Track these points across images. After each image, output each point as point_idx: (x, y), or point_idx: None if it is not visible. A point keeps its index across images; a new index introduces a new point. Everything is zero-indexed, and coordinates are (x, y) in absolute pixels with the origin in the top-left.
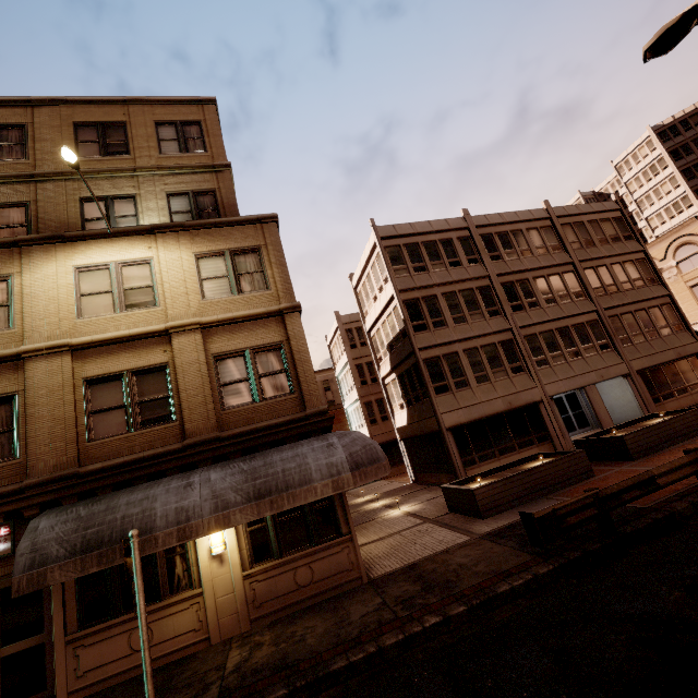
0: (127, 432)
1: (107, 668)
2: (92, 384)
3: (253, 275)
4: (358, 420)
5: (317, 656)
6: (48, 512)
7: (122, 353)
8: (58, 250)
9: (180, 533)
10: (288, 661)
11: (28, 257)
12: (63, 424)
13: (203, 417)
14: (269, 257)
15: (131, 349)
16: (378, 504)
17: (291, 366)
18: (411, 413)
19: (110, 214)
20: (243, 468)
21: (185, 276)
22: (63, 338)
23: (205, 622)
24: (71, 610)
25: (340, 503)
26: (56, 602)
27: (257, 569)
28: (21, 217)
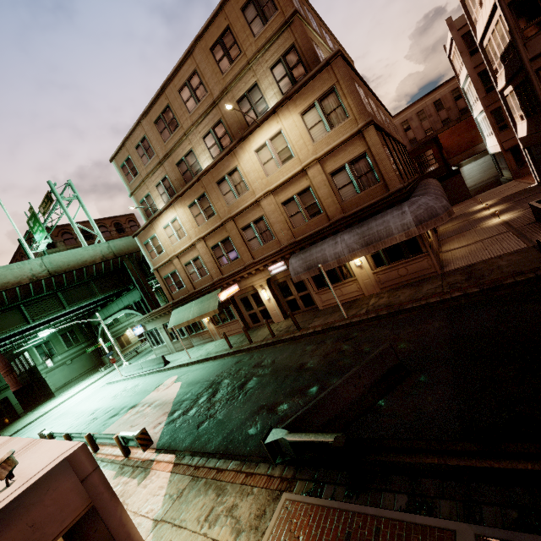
0: (305, 222)
1: (330, 301)
2: (285, 205)
3: (336, 111)
4: (487, 129)
5: (402, 303)
6: (292, 256)
7: (290, 187)
8: (244, 145)
9: (338, 262)
10: (390, 304)
11: (237, 155)
12: (283, 224)
13: (334, 208)
14: (342, 91)
15: (292, 184)
16: (488, 212)
17: (375, 166)
18: (529, 125)
19: (252, 104)
20: (358, 232)
21: (300, 132)
22: (266, 188)
23: (360, 289)
24: (312, 284)
25: (420, 237)
26: (307, 282)
27: (378, 270)
28: (223, 129)
